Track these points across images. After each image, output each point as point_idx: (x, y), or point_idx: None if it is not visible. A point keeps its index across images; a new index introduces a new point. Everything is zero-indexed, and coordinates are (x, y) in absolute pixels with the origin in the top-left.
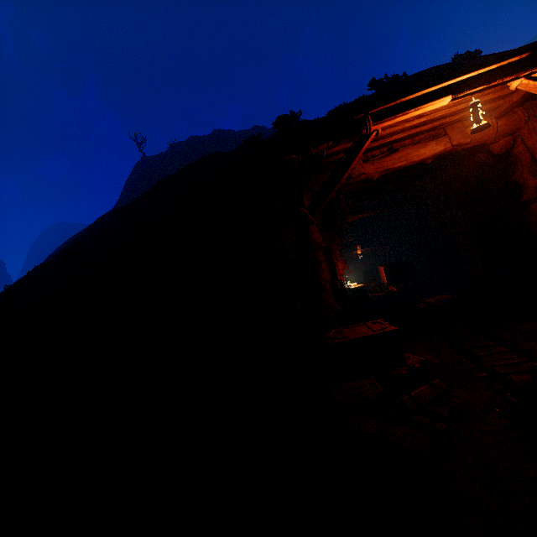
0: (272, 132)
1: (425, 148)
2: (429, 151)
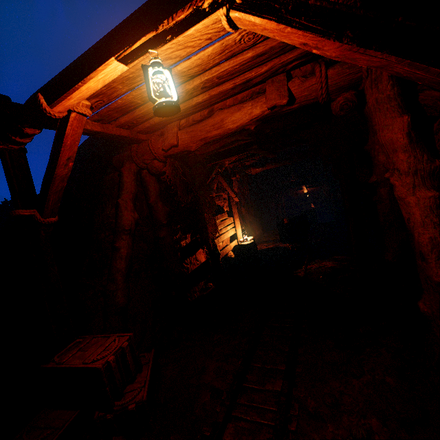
0: None
1: (240, 112)
2: (245, 115)
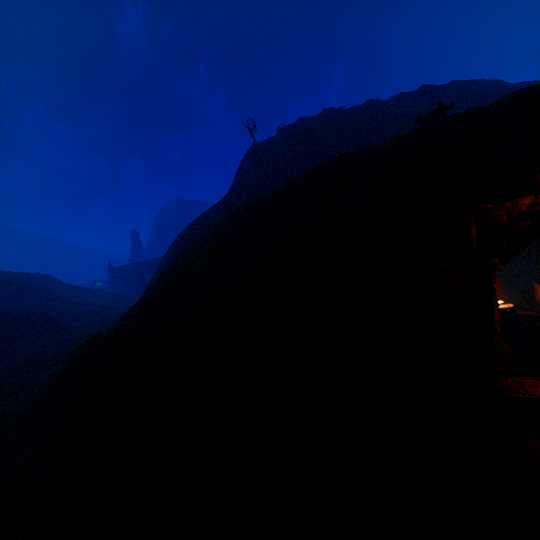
0: (388, 105)
1: None
2: None
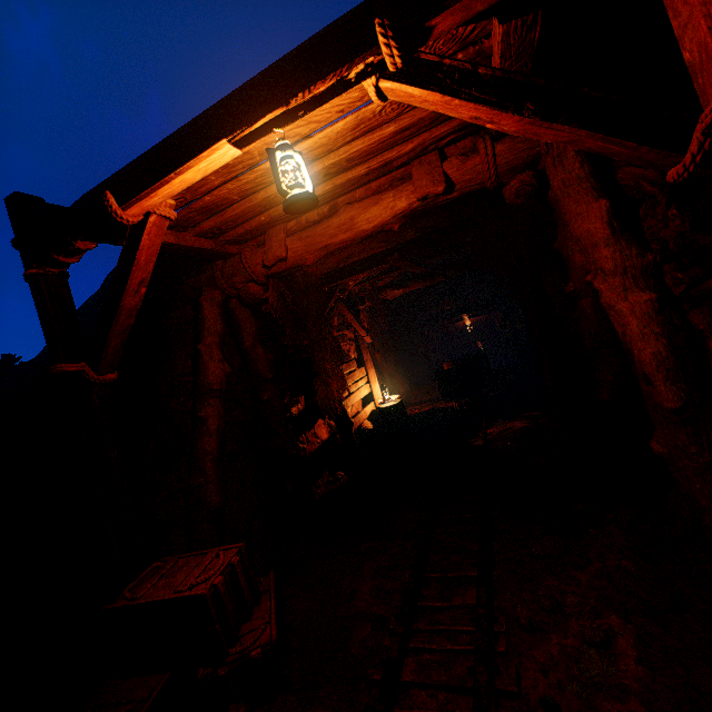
0: None
1: (378, 206)
2: (385, 210)
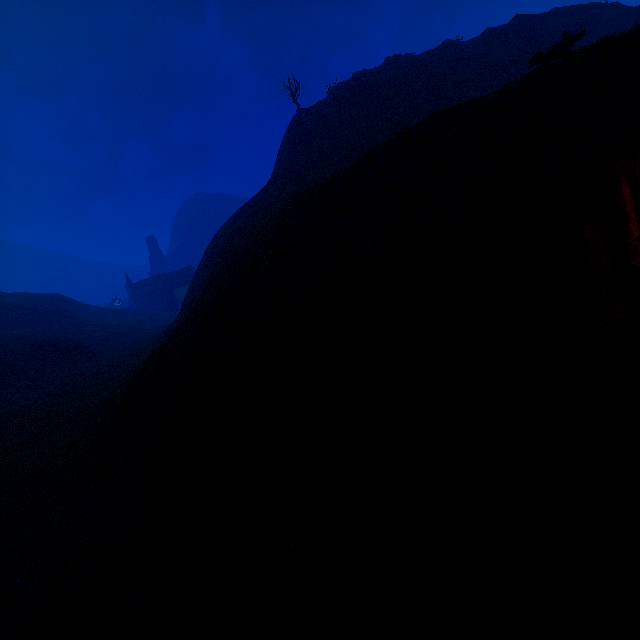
0: (471, 47)
1: None
2: None
